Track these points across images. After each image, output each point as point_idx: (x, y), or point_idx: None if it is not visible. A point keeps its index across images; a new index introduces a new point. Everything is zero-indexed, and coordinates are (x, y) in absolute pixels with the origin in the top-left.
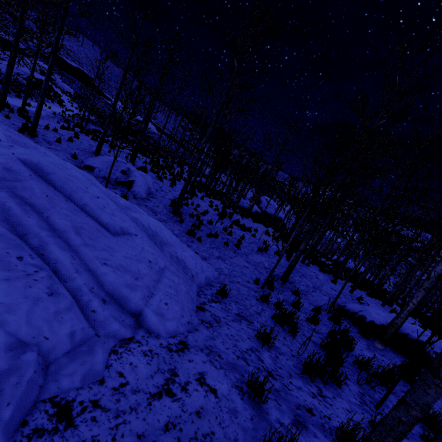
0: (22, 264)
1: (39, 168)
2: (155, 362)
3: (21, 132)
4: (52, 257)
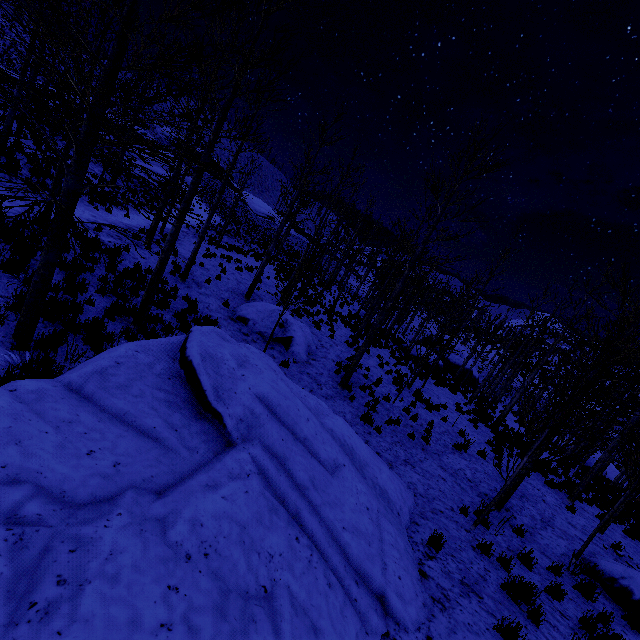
0: (301, 548)
1: (268, 402)
2: None
3: (172, 274)
4: (309, 528)
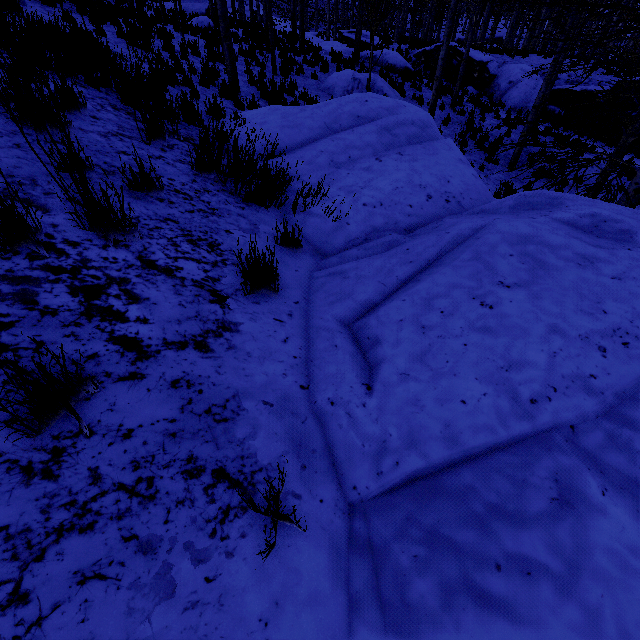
0: None
1: None
2: None
3: None
4: None
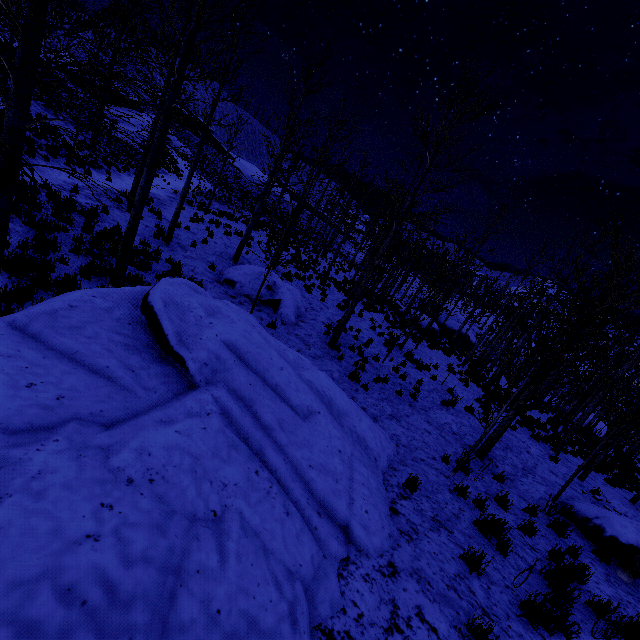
0: (260, 480)
1: (237, 349)
2: (376, 590)
3: (156, 237)
4: (272, 464)
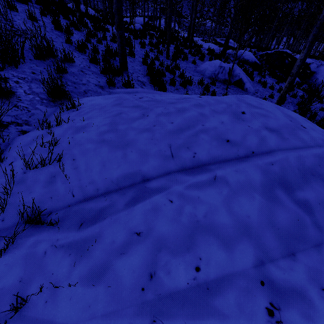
0: None
1: None
2: None
3: None
4: None
